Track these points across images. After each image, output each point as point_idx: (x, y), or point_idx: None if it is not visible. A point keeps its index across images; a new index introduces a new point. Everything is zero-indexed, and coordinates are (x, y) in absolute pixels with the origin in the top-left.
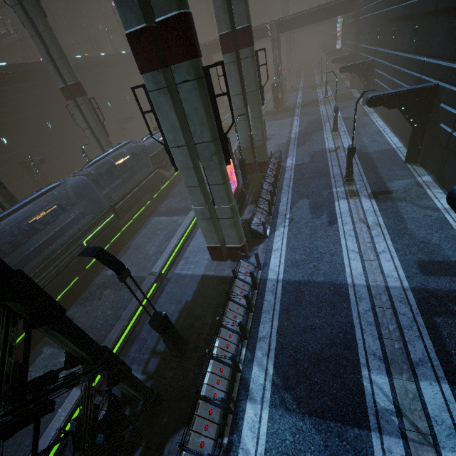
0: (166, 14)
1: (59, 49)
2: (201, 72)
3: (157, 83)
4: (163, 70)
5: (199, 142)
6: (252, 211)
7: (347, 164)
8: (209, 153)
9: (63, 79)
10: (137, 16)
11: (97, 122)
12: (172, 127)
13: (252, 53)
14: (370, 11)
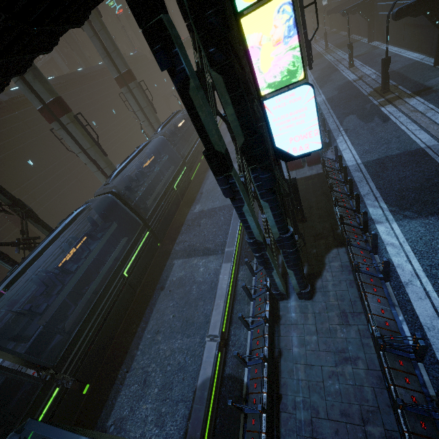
0: None
1: (113, 43)
2: None
3: None
4: None
5: None
6: None
7: (383, 76)
8: None
9: (117, 69)
10: None
11: (147, 102)
12: None
13: None
14: None
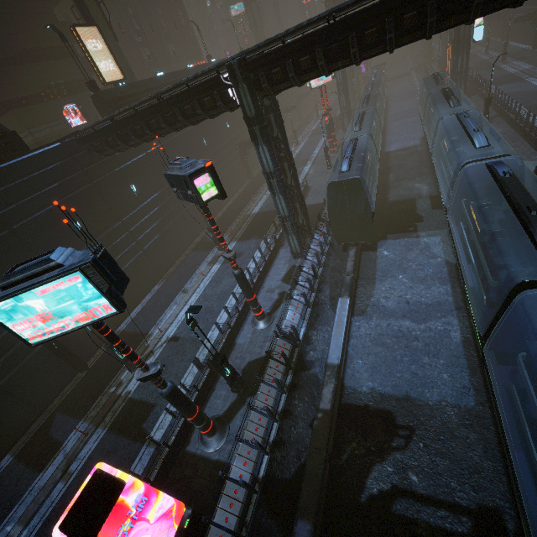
0: None
1: None
2: None
3: None
4: None
5: None
6: None
7: (503, 52)
8: None
9: None
10: None
11: None
12: None
13: None
14: None
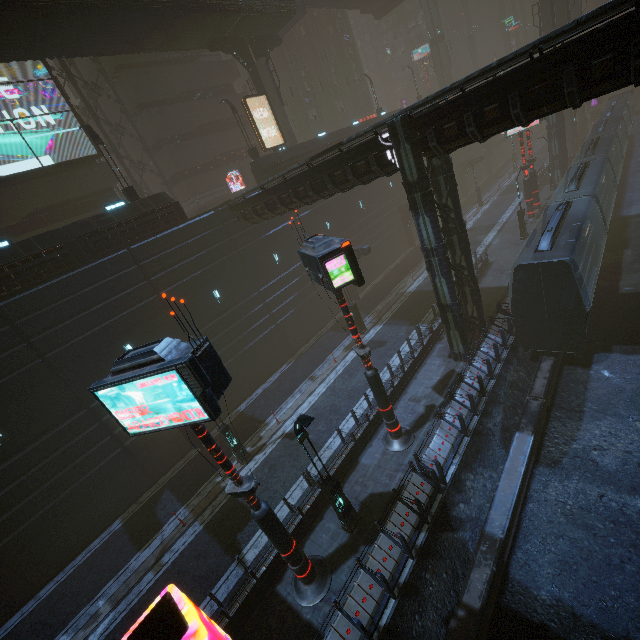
0: None
1: None
2: None
3: None
4: None
5: None
6: None
7: None
8: None
9: None
10: None
11: None
12: None
13: None
14: None
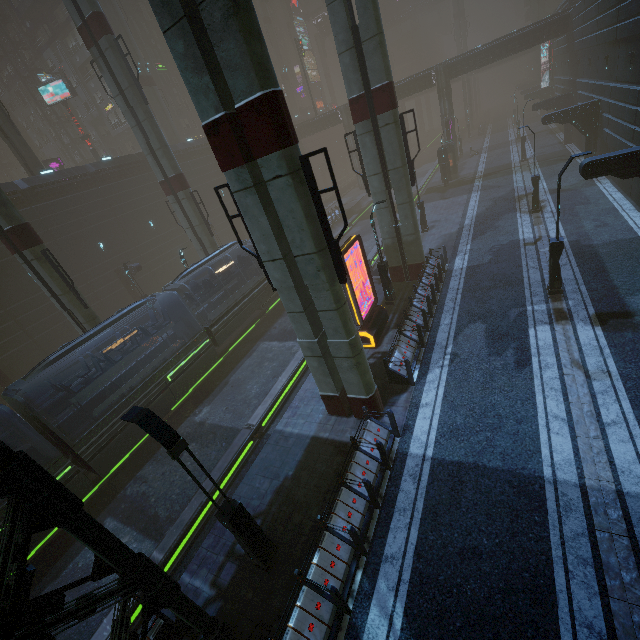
0: (247, 97)
1: (160, 138)
2: (298, 163)
3: (242, 182)
4: (249, 164)
5: (300, 254)
6: (395, 339)
7: (550, 267)
8: (314, 268)
9: (163, 172)
10: (214, 103)
11: (200, 220)
12: (263, 236)
13: (395, 117)
14: (590, 30)
